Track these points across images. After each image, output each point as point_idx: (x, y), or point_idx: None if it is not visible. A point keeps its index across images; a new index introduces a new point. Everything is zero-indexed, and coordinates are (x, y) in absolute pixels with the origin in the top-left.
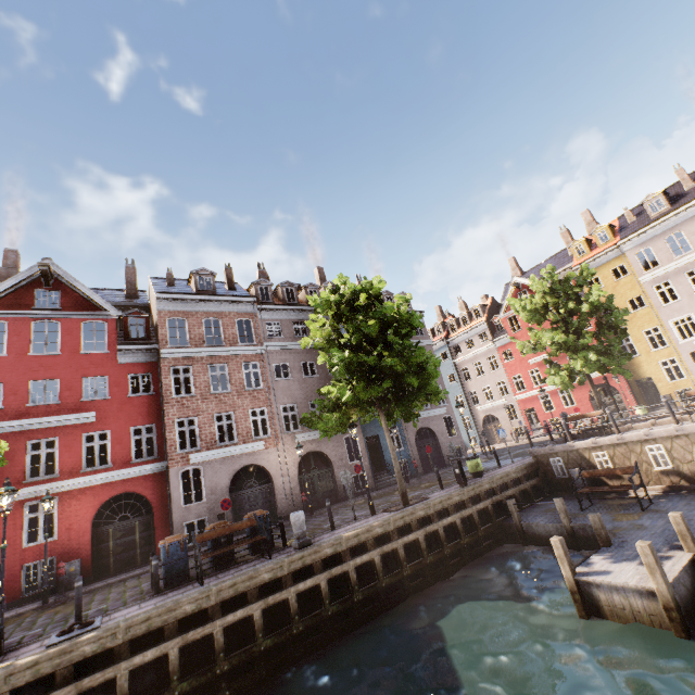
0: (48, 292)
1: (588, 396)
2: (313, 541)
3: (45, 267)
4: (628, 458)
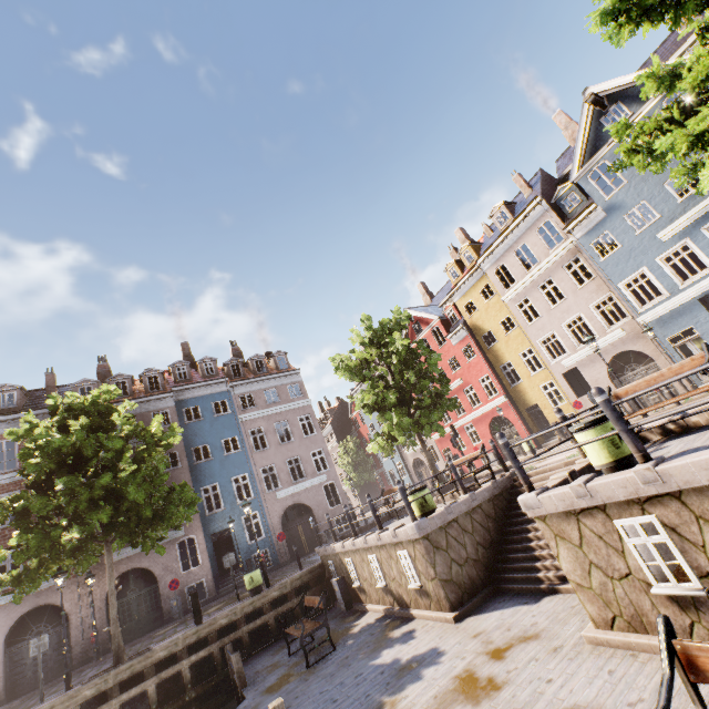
0: None
1: (489, 431)
2: None
3: None
4: (363, 569)
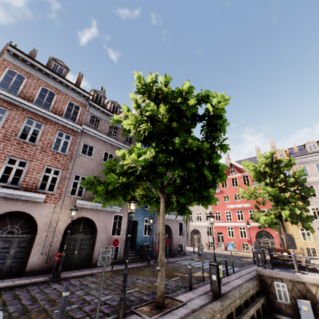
0: None
1: (255, 235)
2: None
3: None
4: None
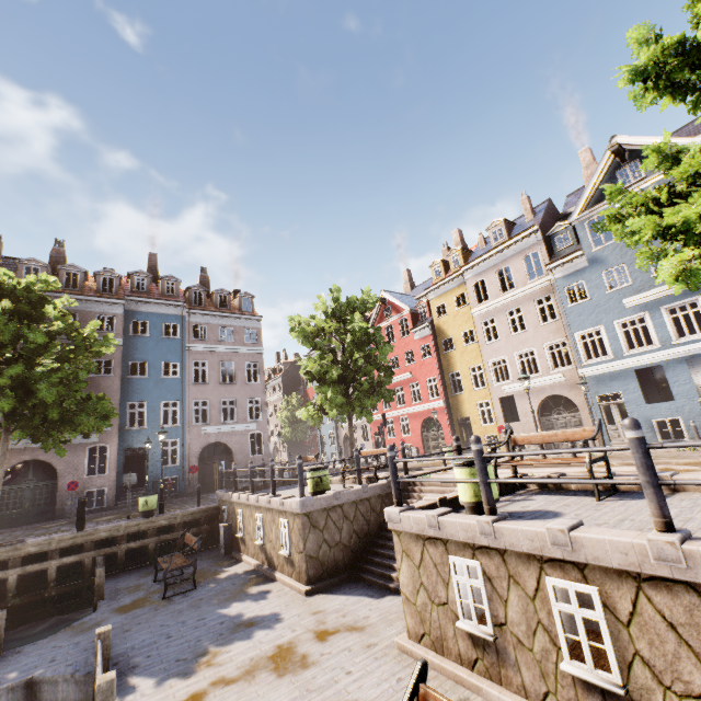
0: None
1: (420, 428)
2: None
3: None
4: (250, 523)
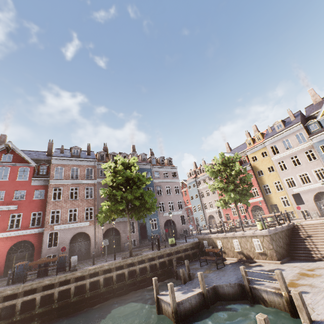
0: (8, 155)
1: (250, 210)
2: (80, 269)
3: (7, 145)
4: (227, 244)
